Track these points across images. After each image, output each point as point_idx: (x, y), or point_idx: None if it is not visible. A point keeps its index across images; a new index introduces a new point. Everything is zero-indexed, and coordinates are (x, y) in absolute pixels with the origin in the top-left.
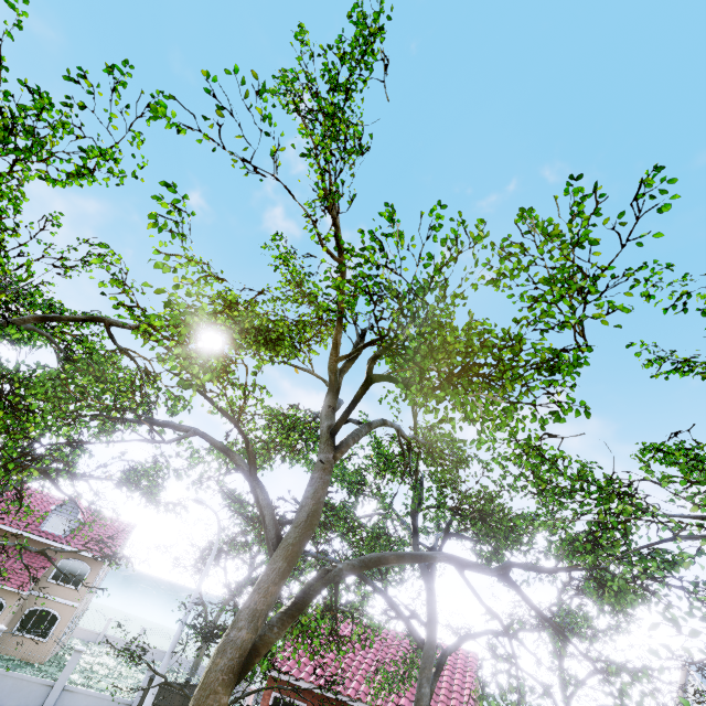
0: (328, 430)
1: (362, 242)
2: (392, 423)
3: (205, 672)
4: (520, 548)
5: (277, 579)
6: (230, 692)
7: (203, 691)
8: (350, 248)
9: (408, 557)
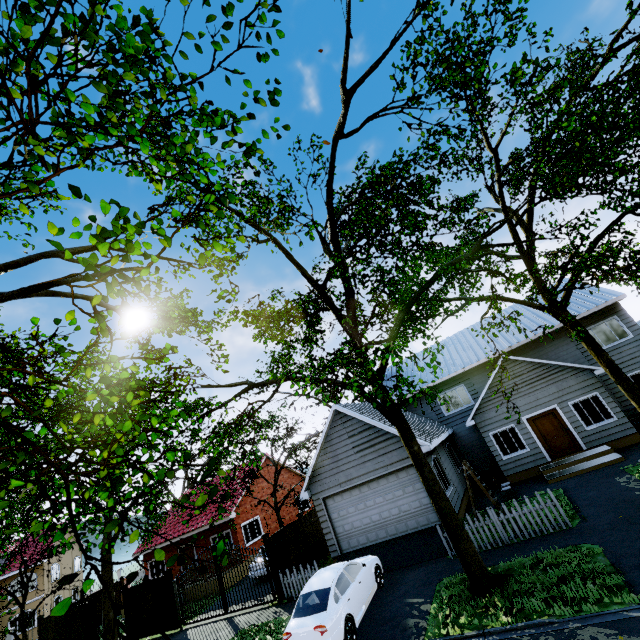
0: None
1: None
2: None
3: None
4: None
5: None
6: None
7: None
8: None
9: None
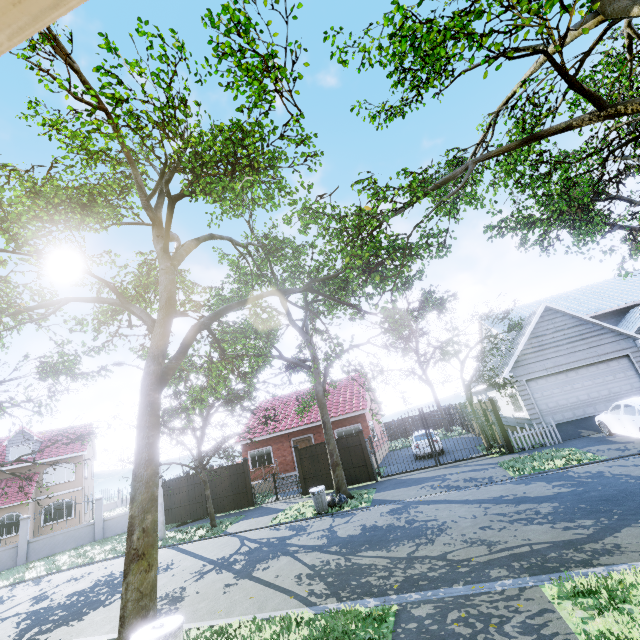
0: (161, 250)
1: (99, 80)
2: (220, 236)
3: (140, 392)
4: (352, 290)
5: (161, 338)
6: (158, 393)
7: (142, 397)
8: (91, 90)
9: (245, 301)
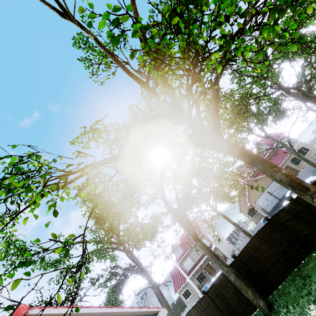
0: None
1: None
2: None
3: None
4: None
5: None
6: None
7: None
8: None
9: None
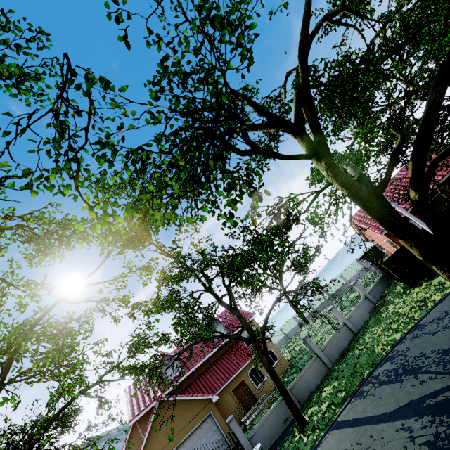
0: None
1: None
2: None
3: None
4: None
5: None
6: None
7: None
8: None
9: None
